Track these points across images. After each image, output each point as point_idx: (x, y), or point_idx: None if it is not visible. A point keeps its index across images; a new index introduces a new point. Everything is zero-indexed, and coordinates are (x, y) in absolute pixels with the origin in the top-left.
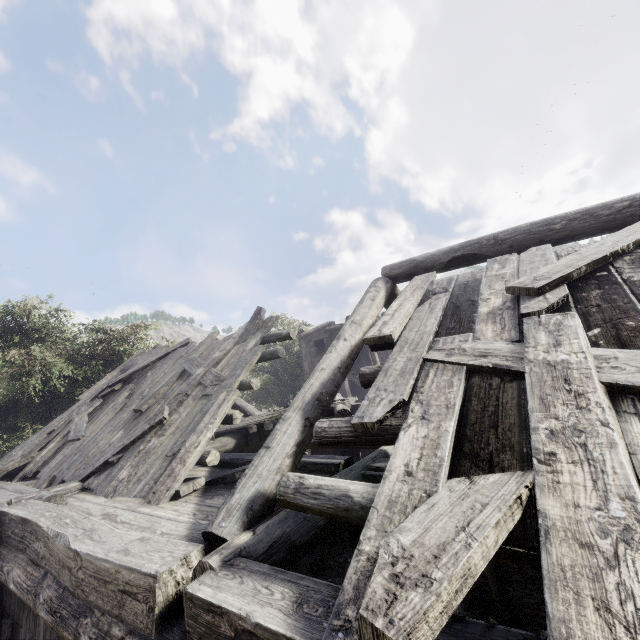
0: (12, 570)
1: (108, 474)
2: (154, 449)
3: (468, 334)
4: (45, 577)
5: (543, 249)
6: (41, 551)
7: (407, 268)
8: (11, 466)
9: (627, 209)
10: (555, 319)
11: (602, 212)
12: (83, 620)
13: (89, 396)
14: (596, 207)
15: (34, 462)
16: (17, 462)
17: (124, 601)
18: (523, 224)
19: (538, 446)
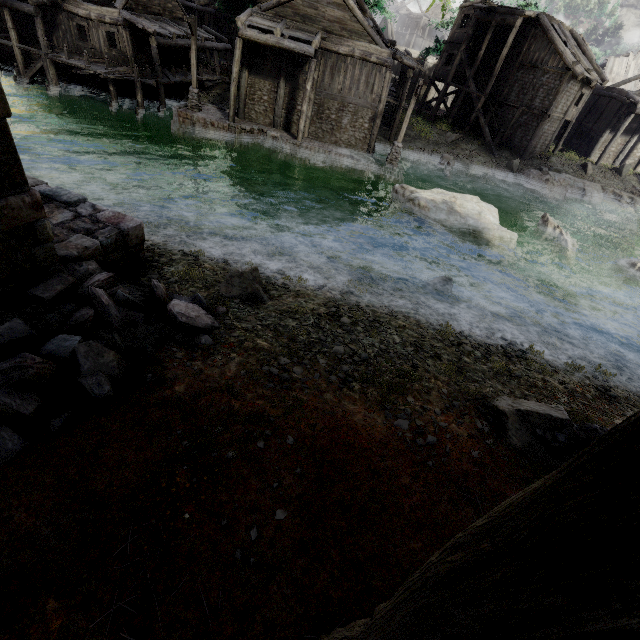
0: None
1: None
2: None
3: None
4: None
5: None
6: None
7: None
8: None
9: None
10: None
11: None
12: None
13: None
14: None
15: None
16: None
17: None
18: None
19: None
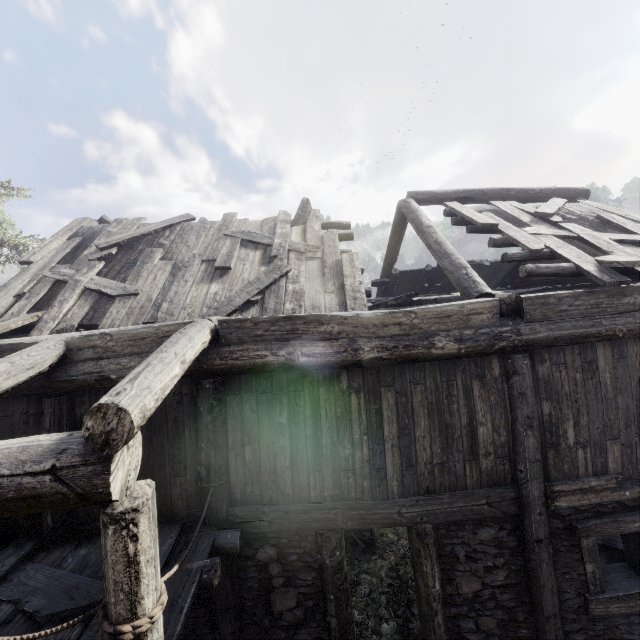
0: (297, 350)
1: (264, 308)
2: (303, 290)
3: (534, 227)
4: (355, 340)
5: (515, 202)
6: (336, 329)
7: (429, 196)
8: (13, 324)
9: (539, 193)
10: (570, 224)
11: (530, 192)
12: (433, 338)
13: (46, 259)
14: (528, 189)
15: (57, 319)
16: (20, 320)
17: (471, 318)
18: (496, 188)
19: (607, 250)
